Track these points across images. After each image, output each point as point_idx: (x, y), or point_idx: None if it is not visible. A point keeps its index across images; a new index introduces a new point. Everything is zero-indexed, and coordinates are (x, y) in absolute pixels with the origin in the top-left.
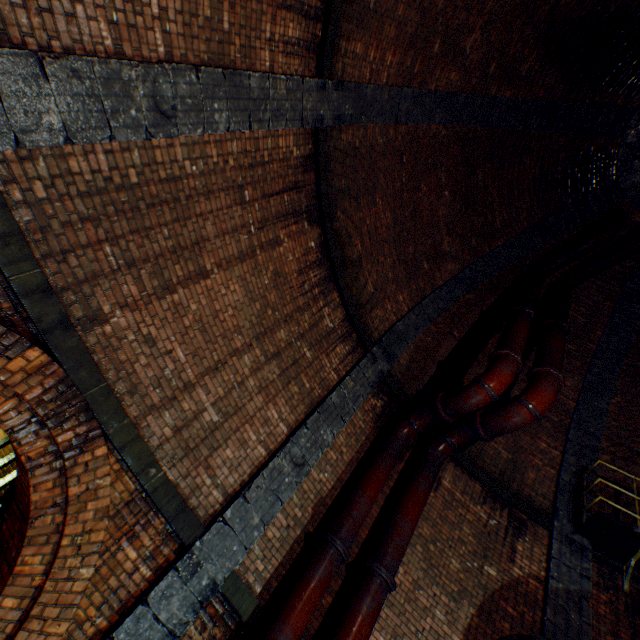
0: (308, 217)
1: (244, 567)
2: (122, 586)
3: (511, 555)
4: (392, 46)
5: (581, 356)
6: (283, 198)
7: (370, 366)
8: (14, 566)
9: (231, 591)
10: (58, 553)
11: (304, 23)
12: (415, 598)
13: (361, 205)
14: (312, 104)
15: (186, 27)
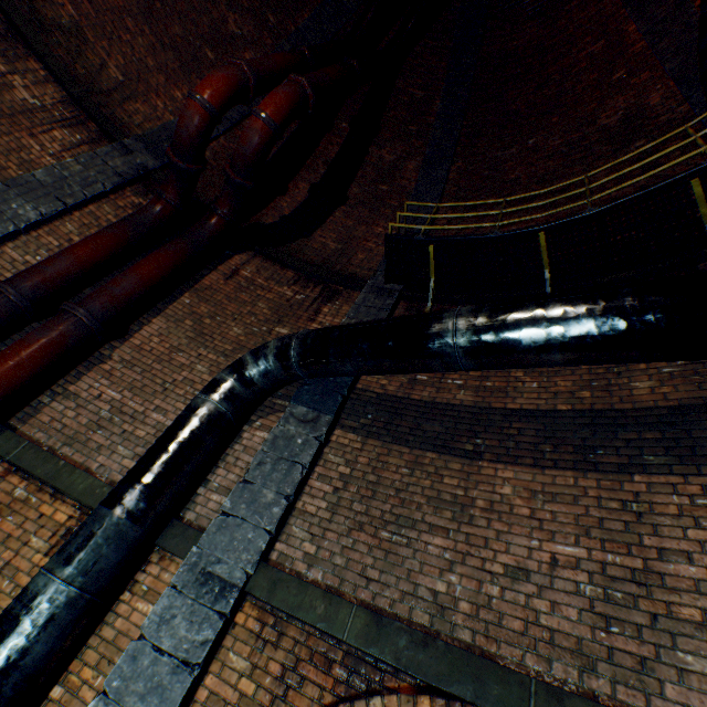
0: None
1: None
2: None
3: (313, 317)
4: None
5: (423, 135)
6: None
7: (119, 157)
8: None
9: None
10: None
11: None
12: (171, 360)
13: None
14: None
15: None
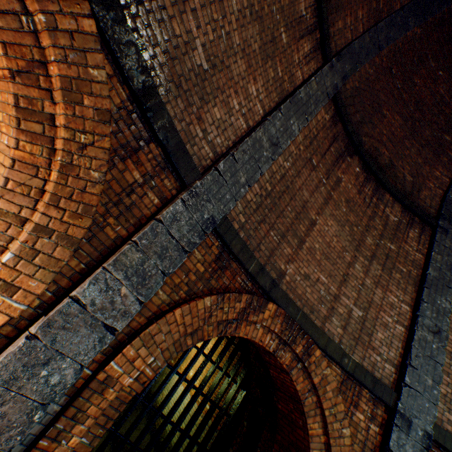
0: (347, 153)
1: (437, 419)
2: (366, 439)
3: None
4: (359, 4)
5: None
6: (330, 151)
7: (444, 237)
8: (306, 430)
9: (440, 438)
10: (326, 420)
11: (310, 38)
12: None
13: (374, 123)
14: (329, 81)
15: (266, 91)
